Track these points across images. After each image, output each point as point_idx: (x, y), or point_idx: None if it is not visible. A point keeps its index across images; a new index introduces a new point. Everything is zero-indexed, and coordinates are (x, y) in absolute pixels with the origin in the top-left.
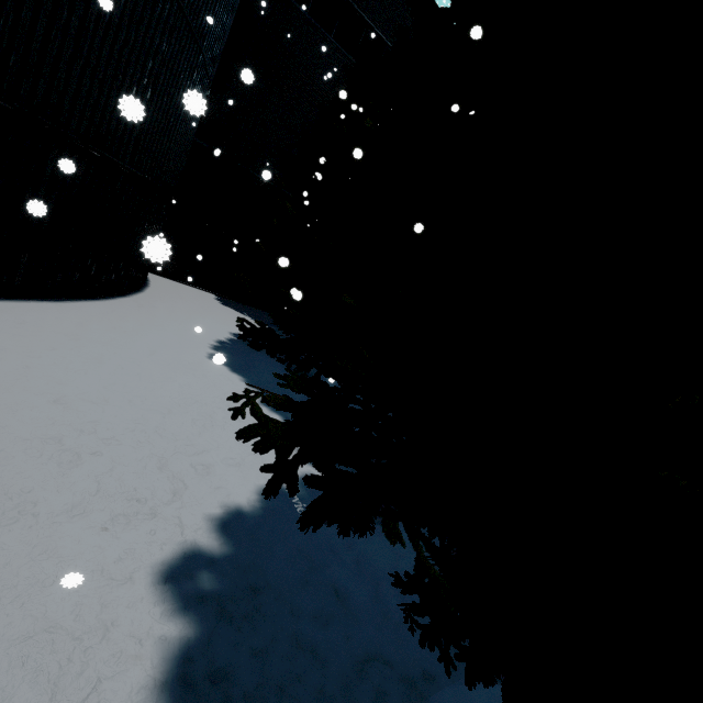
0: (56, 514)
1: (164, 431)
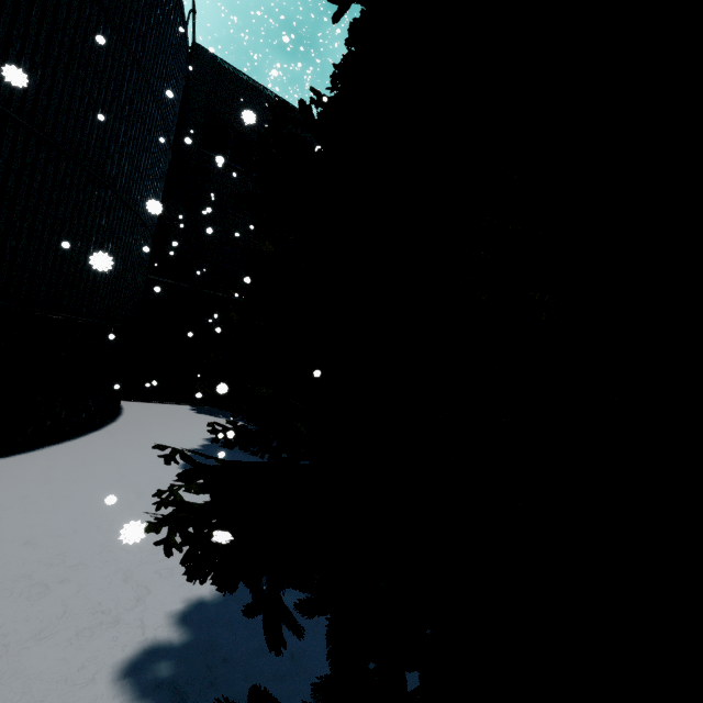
0: (25, 641)
1: (130, 546)
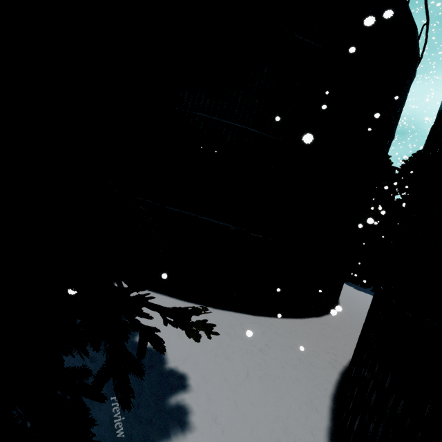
0: None
1: None
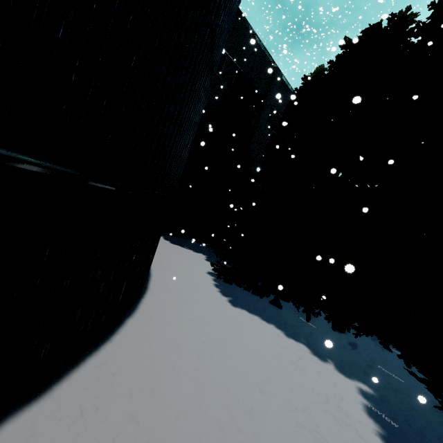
0: None
1: (302, 388)
